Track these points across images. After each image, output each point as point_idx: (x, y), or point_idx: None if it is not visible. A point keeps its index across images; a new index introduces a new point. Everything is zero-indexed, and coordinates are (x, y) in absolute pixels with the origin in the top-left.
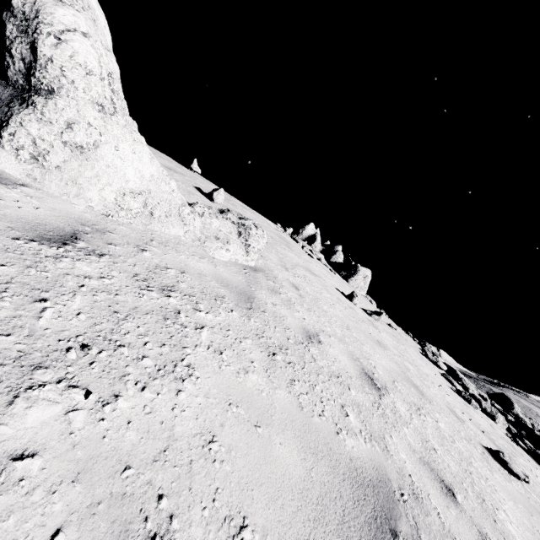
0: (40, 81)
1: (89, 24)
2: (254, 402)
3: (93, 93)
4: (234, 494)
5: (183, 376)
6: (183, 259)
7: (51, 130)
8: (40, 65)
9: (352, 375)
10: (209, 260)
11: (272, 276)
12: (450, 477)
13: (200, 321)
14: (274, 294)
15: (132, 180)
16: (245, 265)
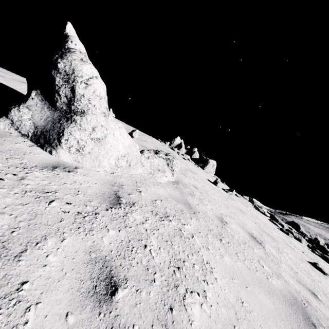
0: (76, 107)
1: (95, 70)
2: (236, 274)
3: (102, 108)
4: (265, 326)
5: (210, 270)
6: (154, 190)
7: (86, 134)
8: (76, 99)
9: (248, 239)
10: (160, 185)
11: (184, 184)
12: (310, 286)
13: (189, 231)
14: (193, 197)
15: (121, 150)
16: (172, 181)
